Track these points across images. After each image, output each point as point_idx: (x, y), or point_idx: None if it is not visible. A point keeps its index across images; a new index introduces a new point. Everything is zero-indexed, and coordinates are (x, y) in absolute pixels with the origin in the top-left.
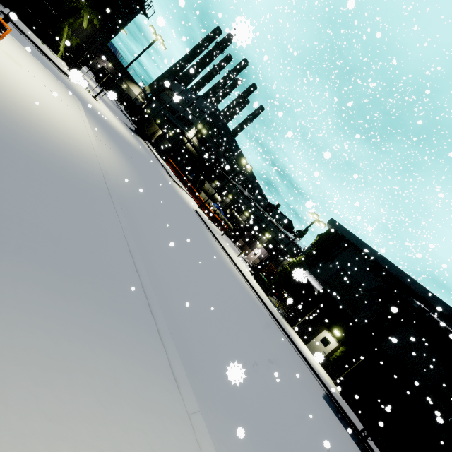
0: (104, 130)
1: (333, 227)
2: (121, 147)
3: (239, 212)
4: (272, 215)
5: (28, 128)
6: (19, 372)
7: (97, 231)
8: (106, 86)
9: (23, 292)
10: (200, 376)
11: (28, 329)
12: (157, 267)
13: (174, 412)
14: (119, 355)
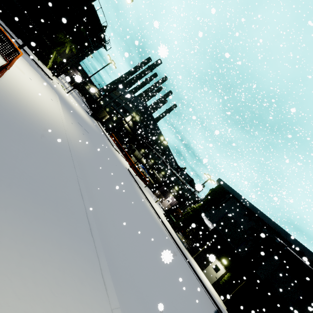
0: (71, 113)
1: (220, 184)
2: (81, 125)
3: (157, 172)
4: (180, 175)
5: (24, 110)
6: (3, 264)
7: (61, 177)
8: (76, 87)
9: (11, 213)
10: (122, 285)
11: (11, 236)
12: (98, 205)
13: (101, 306)
14: (67, 261)
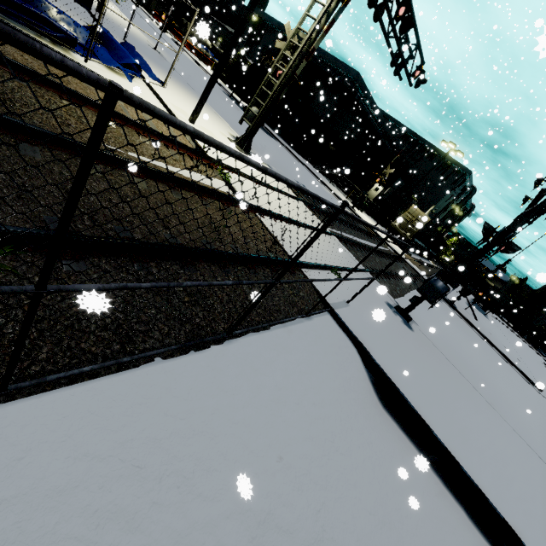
0: None
1: (257, 14)
2: None
3: None
4: None
5: None
6: None
7: None
8: None
9: None
10: None
11: None
12: None
13: None
14: None
